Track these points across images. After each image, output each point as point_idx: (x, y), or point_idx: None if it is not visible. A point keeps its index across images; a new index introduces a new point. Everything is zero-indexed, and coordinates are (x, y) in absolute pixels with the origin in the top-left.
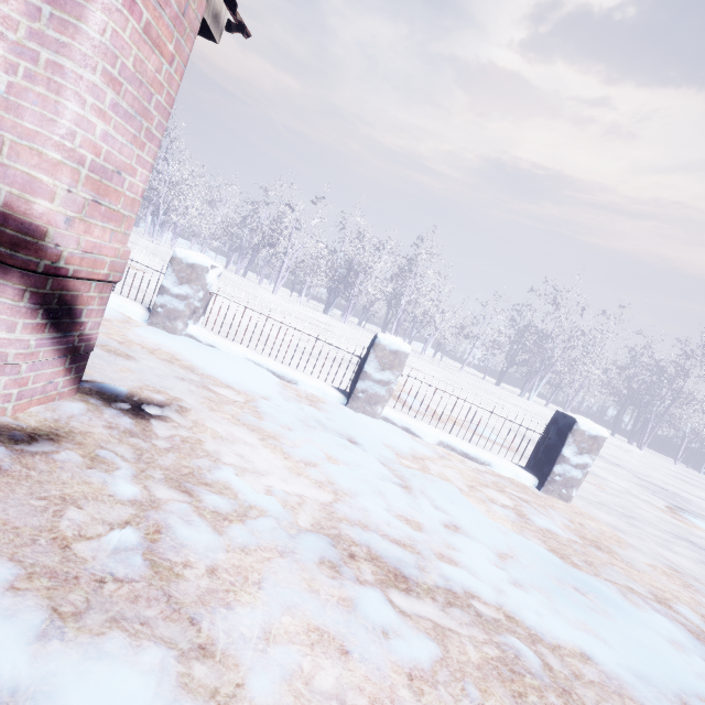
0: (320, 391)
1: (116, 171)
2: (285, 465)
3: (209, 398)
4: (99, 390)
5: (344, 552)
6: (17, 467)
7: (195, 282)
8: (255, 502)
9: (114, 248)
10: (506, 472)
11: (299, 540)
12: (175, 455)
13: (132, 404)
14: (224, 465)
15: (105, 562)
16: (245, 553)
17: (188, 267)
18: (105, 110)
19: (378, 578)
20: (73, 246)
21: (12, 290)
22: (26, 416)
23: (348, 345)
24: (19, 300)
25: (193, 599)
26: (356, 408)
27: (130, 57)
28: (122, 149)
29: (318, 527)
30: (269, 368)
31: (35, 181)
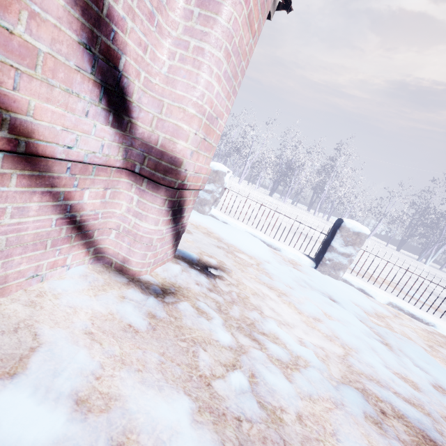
0: (296, 257)
1: (216, 117)
2: (301, 319)
3: (237, 261)
4: (182, 256)
5: (375, 407)
6: (163, 315)
7: (217, 182)
8: (299, 353)
9: (206, 168)
10: None
11: (342, 392)
12: (238, 308)
13: (201, 266)
14: (267, 318)
15: (235, 402)
16: (312, 401)
17: (214, 172)
18: (220, 76)
19: (413, 439)
20: (191, 169)
21: (160, 199)
22: (155, 275)
23: (318, 226)
24: (162, 205)
25: (298, 445)
26: (323, 271)
27: (238, 36)
28: (221, 102)
29: (347, 379)
30: (261, 239)
31: (180, 129)
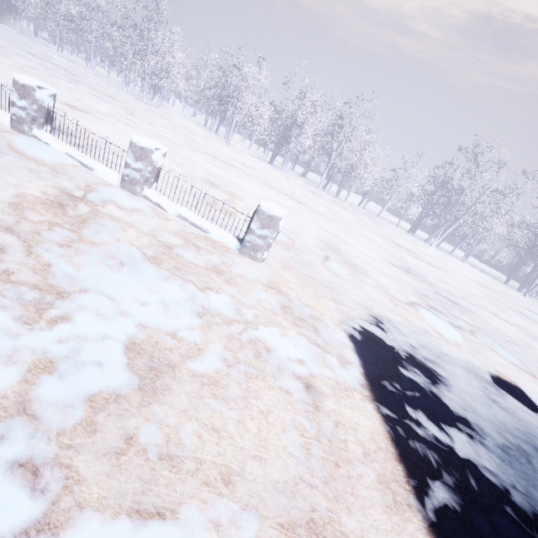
0: (107, 176)
1: None
2: None
3: None
4: None
5: None
6: None
7: (28, 98)
8: None
9: None
10: (218, 238)
11: None
12: None
13: None
14: None
15: None
16: None
17: (22, 86)
18: None
19: None
20: None
21: None
22: None
23: (124, 145)
24: None
25: None
26: (125, 187)
27: None
28: None
29: None
30: (78, 159)
31: None
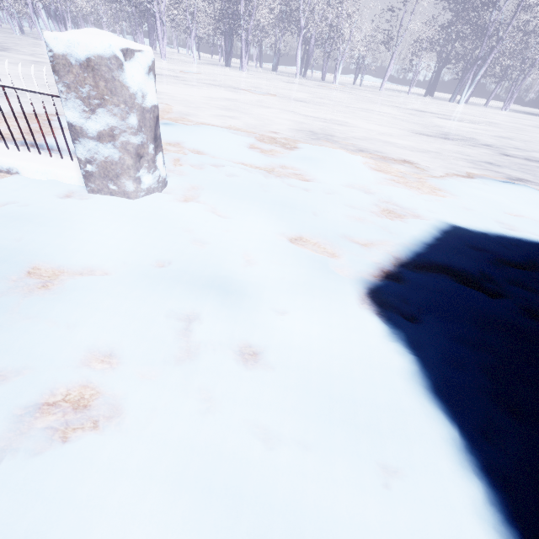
0: None
1: None
2: None
3: None
4: None
5: None
6: None
7: None
8: None
9: None
10: (39, 177)
11: None
12: None
13: None
14: None
15: None
16: None
17: None
18: None
19: None
20: None
21: None
22: None
23: None
24: None
25: None
26: None
27: None
28: None
29: None
30: None
31: None
